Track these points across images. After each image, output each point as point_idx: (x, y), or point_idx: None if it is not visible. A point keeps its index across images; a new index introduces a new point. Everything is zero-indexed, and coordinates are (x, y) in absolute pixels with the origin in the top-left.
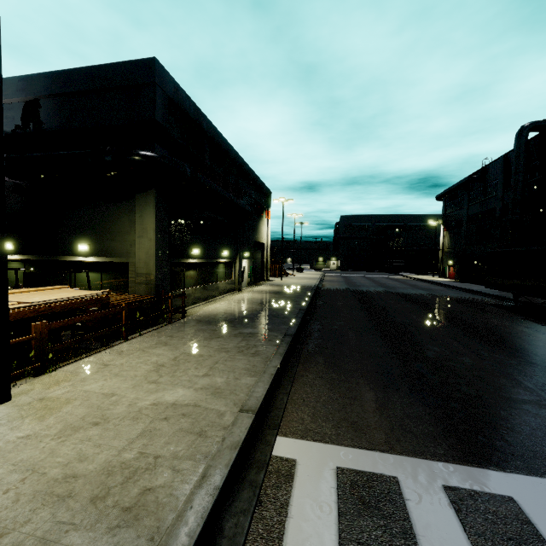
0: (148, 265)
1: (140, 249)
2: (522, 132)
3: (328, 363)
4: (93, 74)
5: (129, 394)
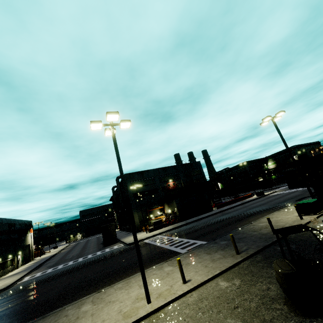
0: None
1: None
2: (112, 188)
3: (38, 270)
4: None
5: None
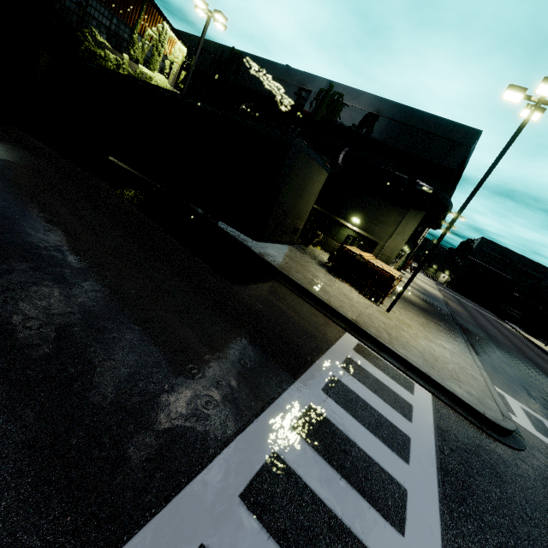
0: (392, 253)
1: (393, 241)
2: None
3: (493, 368)
4: (430, 120)
5: (427, 334)
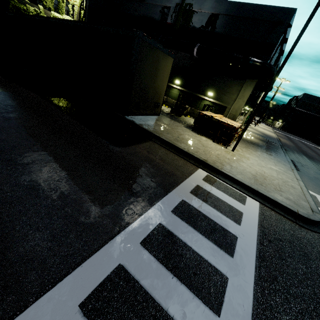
0: (237, 112)
1: (236, 104)
2: None
3: (309, 178)
4: (256, 9)
5: (261, 162)
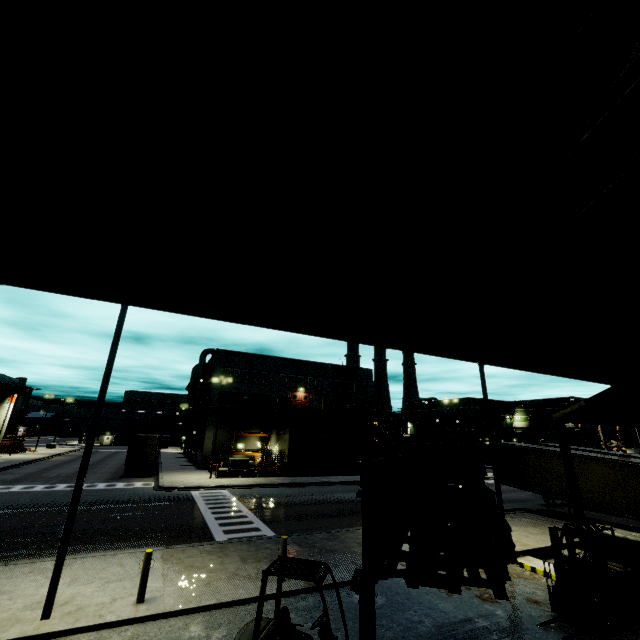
0: None
1: None
2: (194, 369)
3: None
4: None
5: None
